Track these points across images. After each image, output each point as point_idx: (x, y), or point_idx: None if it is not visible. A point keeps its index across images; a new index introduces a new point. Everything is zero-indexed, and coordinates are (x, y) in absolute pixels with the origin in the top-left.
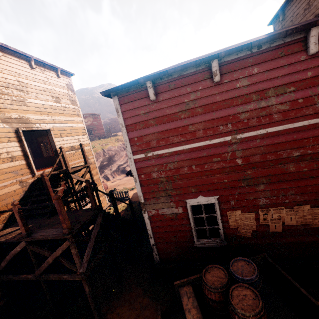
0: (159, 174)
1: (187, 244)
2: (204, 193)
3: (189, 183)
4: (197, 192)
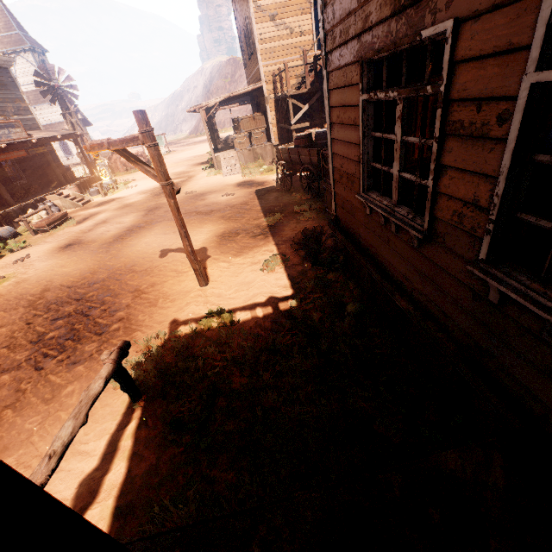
0: None
1: None
2: None
3: None
4: None
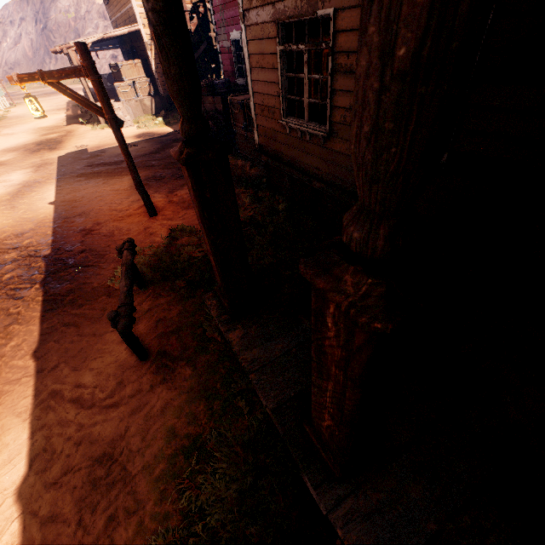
0: (219, 1)
1: (235, 81)
2: (236, 27)
3: (230, 15)
4: (233, 25)
